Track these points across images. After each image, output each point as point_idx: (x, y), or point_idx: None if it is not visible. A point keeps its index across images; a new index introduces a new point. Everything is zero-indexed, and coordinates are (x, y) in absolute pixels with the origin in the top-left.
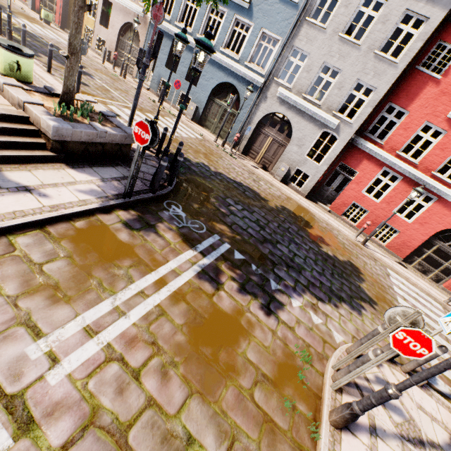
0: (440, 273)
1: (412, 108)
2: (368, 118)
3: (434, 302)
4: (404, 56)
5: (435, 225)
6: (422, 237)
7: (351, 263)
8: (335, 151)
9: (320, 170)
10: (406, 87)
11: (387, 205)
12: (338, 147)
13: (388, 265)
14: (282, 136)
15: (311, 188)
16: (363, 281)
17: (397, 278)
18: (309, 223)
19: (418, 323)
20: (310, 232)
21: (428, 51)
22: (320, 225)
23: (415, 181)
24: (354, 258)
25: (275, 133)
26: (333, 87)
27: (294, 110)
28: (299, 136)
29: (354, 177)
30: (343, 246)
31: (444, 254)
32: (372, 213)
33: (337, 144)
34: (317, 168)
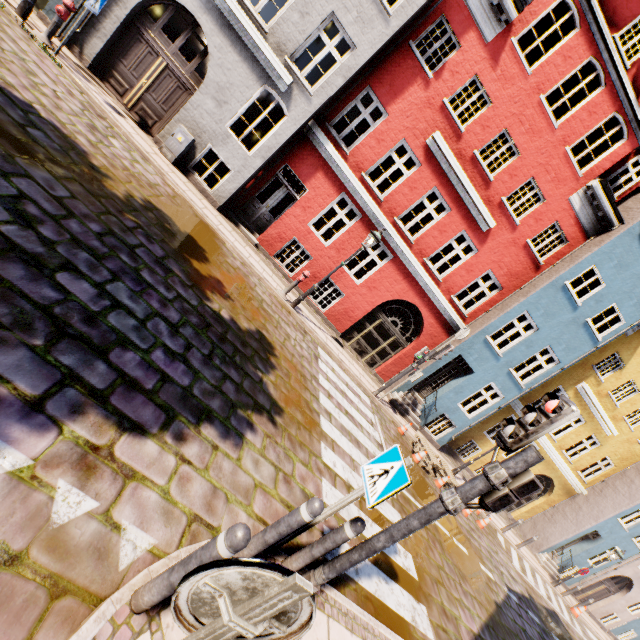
0: (377, 355)
1: (393, 111)
2: (337, 100)
3: (363, 395)
4: (401, 8)
5: (383, 292)
6: (367, 307)
7: (263, 336)
8: (279, 138)
9: (251, 165)
10: (392, 71)
11: (337, 253)
12: (285, 132)
13: (321, 341)
14: (188, 67)
15: (230, 195)
16: (274, 369)
17: (328, 362)
18: (204, 251)
19: (294, 609)
20: (197, 267)
21: (427, 25)
22: (228, 261)
23: (375, 226)
24: (272, 327)
25: (173, 54)
26: (294, 5)
27: (217, 17)
28: (220, 80)
29: (301, 197)
30: (260, 304)
31: (385, 331)
32: (316, 261)
33: (283, 125)
34: (246, 158)
